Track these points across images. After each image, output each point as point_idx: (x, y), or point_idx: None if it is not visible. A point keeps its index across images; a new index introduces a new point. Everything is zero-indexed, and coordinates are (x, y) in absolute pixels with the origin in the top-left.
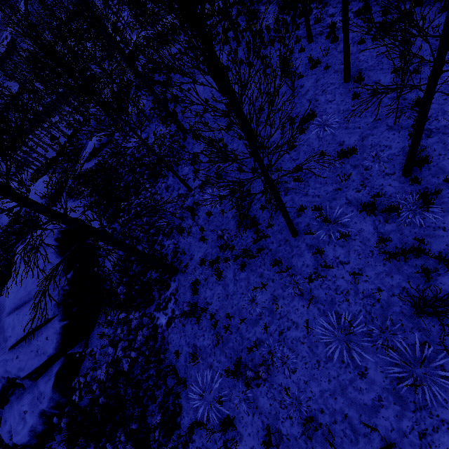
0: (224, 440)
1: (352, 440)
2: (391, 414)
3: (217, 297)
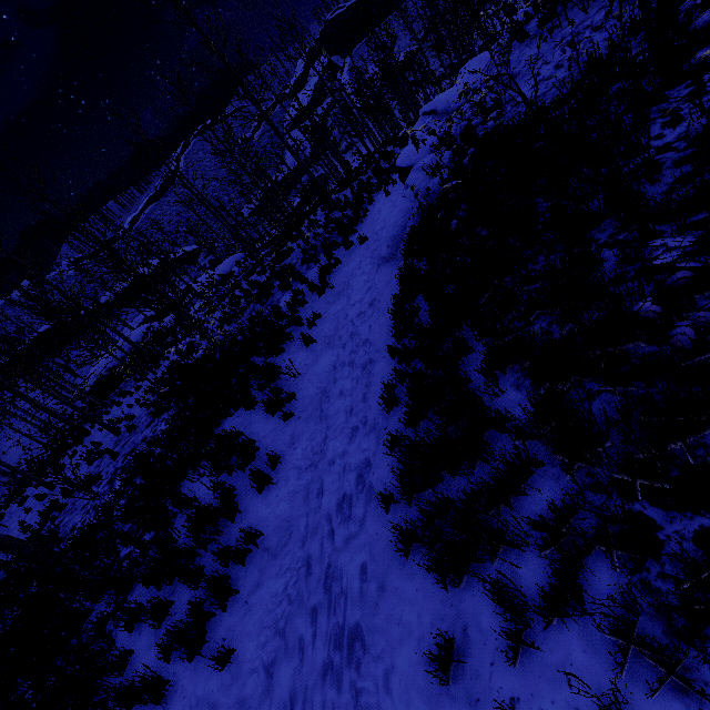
0: None
1: None
2: None
3: None
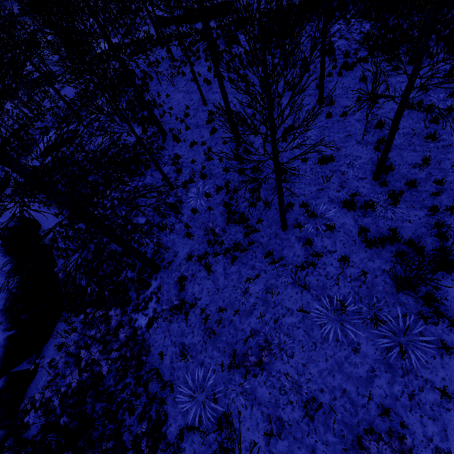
0: (219, 441)
1: (352, 413)
2: (384, 382)
3: (207, 292)
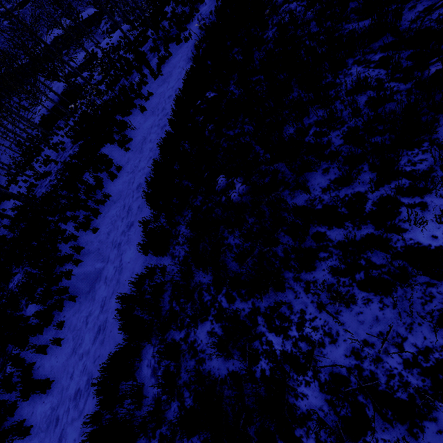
0: None
1: None
2: None
3: None
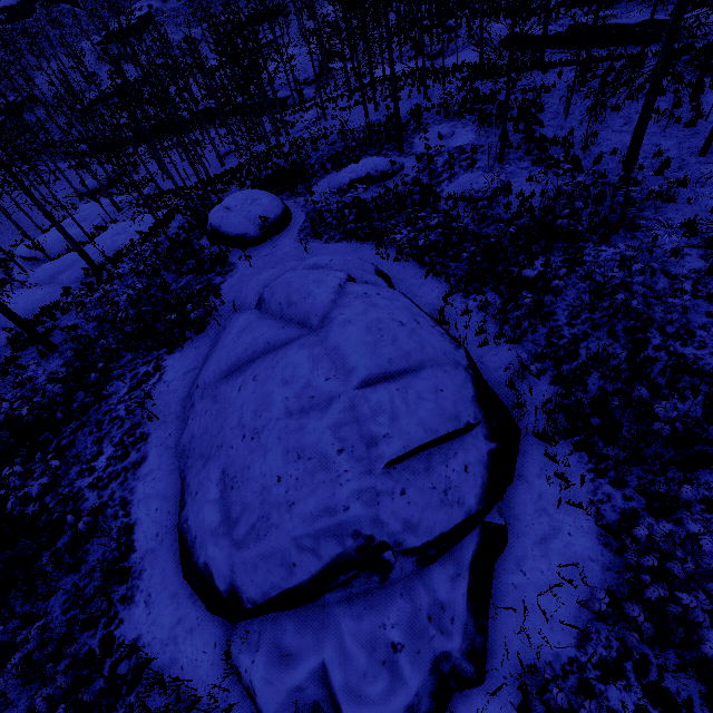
0: None
1: None
2: None
3: None
